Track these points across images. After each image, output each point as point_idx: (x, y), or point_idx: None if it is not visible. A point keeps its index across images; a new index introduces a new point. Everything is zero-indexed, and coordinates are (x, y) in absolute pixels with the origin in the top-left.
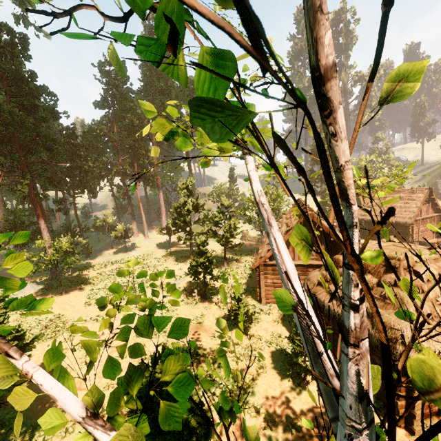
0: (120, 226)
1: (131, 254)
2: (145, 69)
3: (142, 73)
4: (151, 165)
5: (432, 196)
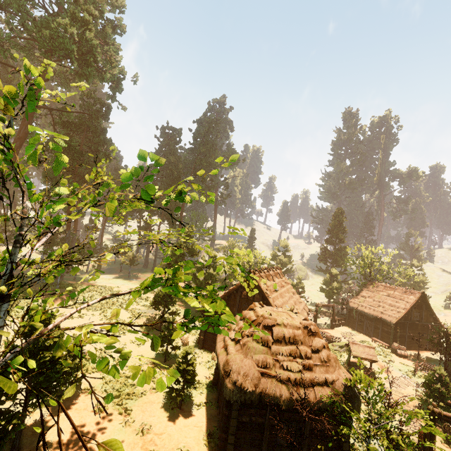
0: (131, 253)
1: (131, 280)
2: (196, 137)
3: (193, 139)
4: None
5: (425, 302)
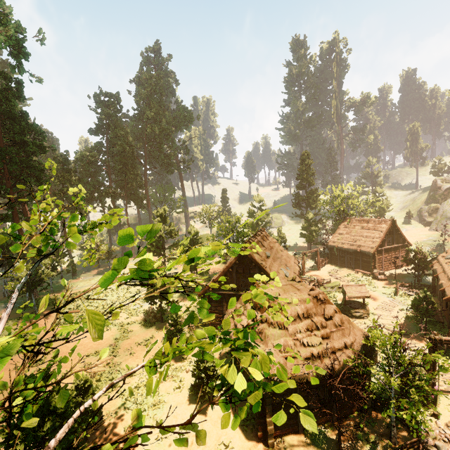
0: (104, 247)
1: None
2: (138, 100)
3: (135, 103)
4: (141, 187)
5: (395, 227)
